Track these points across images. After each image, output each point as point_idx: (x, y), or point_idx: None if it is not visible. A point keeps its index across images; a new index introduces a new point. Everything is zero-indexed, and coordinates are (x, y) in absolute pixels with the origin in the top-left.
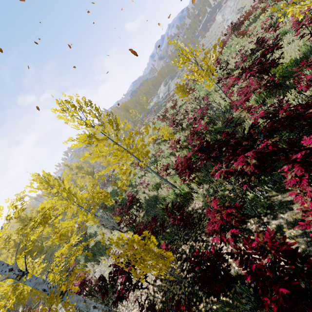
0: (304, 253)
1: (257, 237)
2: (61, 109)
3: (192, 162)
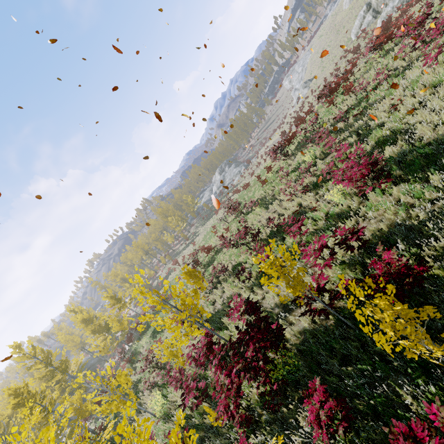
0: None
1: None
2: None
3: None
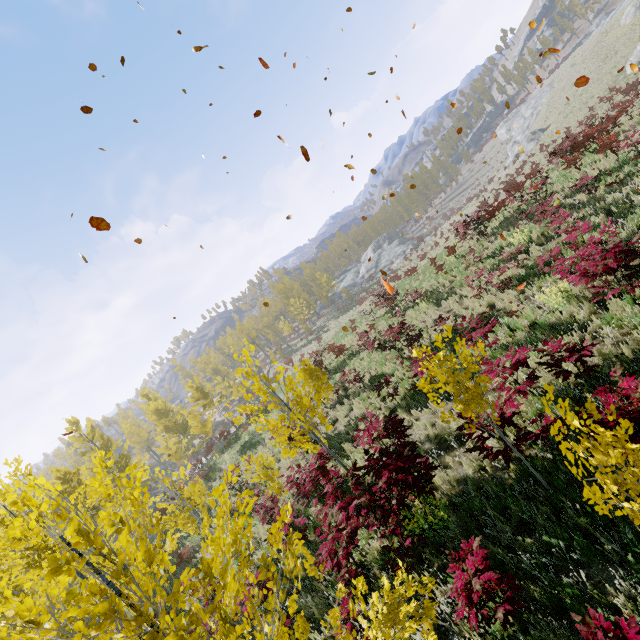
0: None
1: None
2: None
3: None
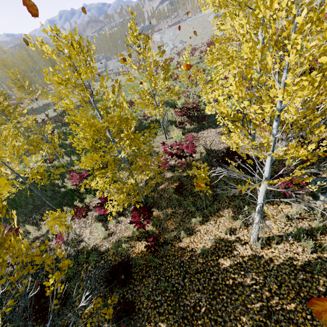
0: None
1: None
2: None
3: None
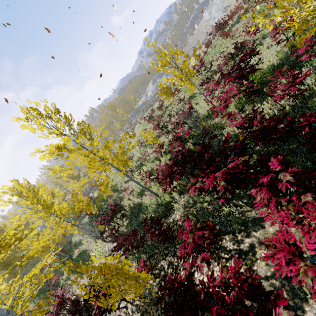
0: (273, 277)
1: (221, 272)
2: (25, 118)
3: (173, 170)
